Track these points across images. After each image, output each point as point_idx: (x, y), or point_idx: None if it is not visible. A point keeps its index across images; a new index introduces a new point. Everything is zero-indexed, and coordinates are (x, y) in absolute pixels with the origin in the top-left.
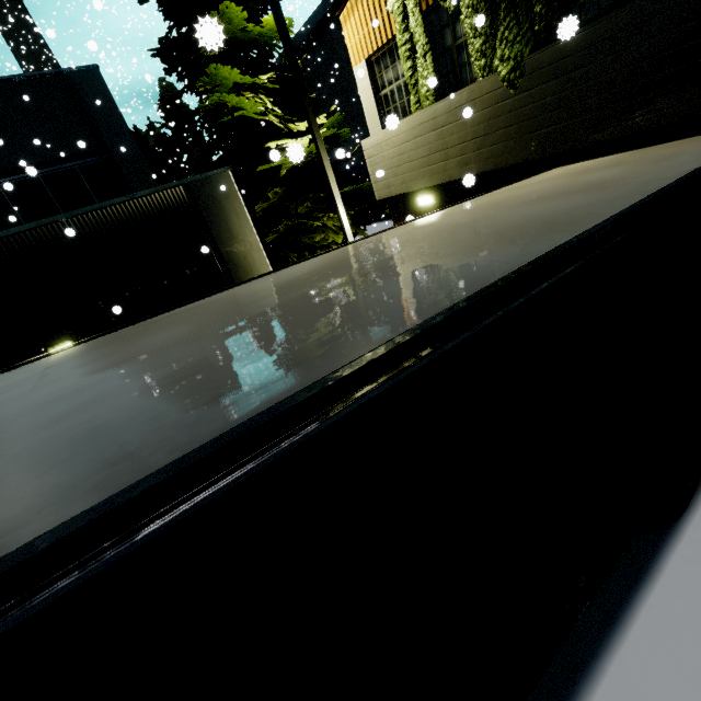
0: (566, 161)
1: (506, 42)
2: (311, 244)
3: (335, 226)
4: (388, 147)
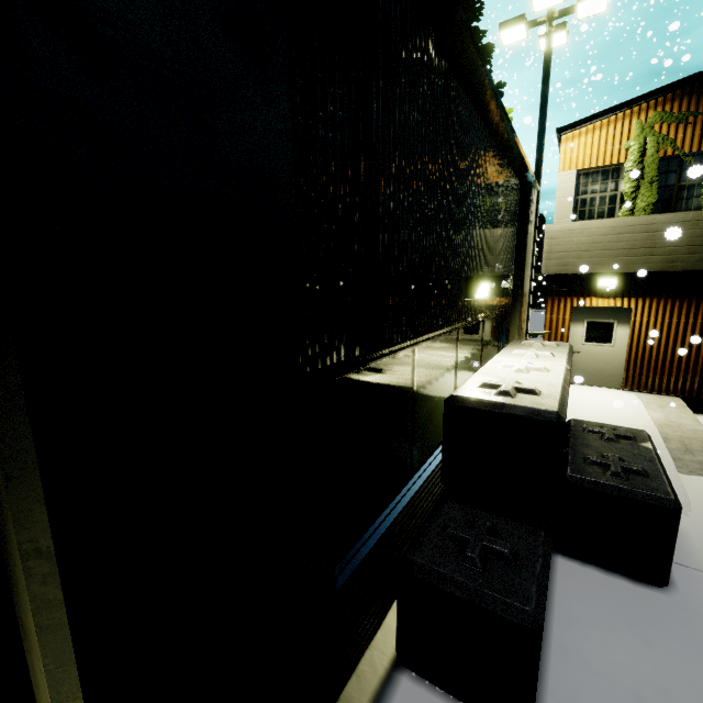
0: None
1: None
2: None
3: None
4: (581, 234)
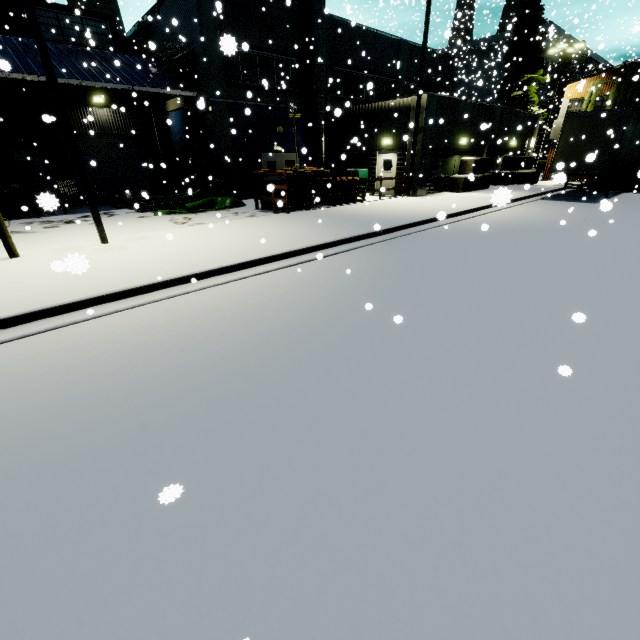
0: None
1: None
2: None
3: None
4: None
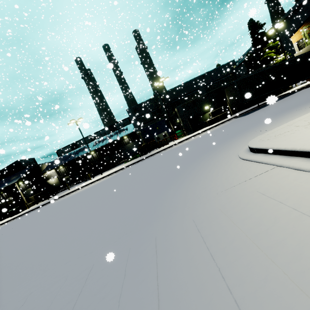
0: None
1: None
2: None
3: None
4: (300, 53)
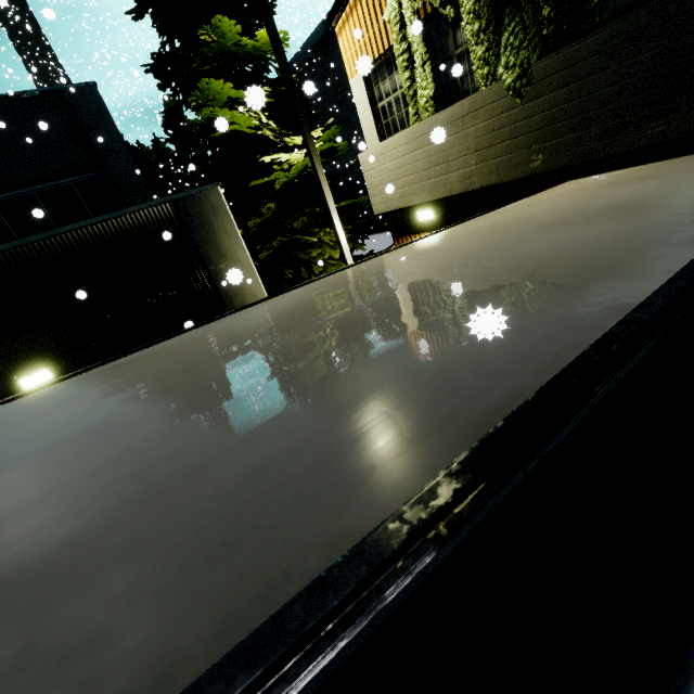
0: (578, 174)
1: (511, 48)
2: (307, 260)
3: (332, 240)
4: (386, 160)
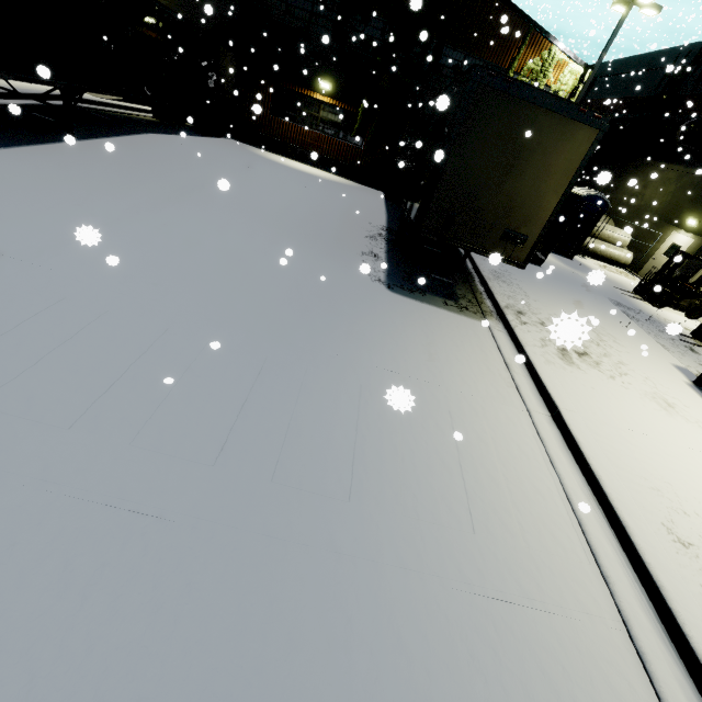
0: None
1: None
2: None
3: None
4: None
